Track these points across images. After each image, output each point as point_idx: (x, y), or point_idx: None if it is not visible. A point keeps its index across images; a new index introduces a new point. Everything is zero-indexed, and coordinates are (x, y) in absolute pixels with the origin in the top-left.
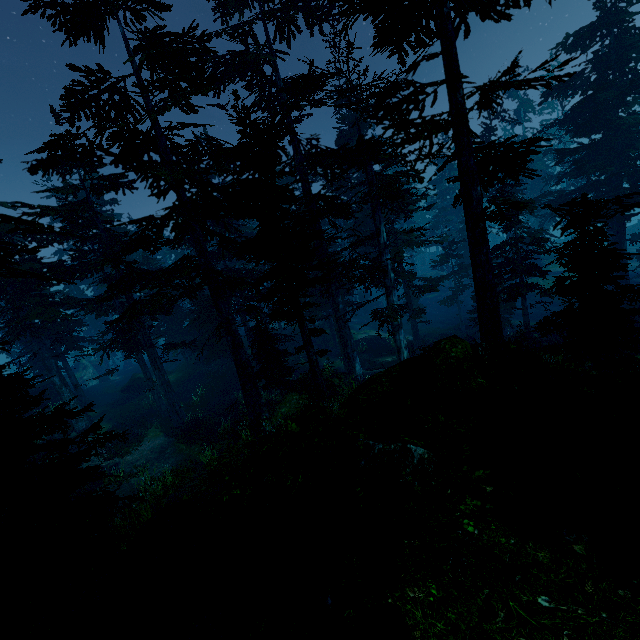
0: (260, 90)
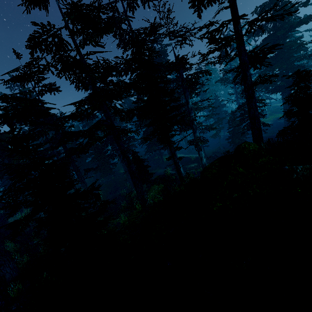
0: (120, 37)
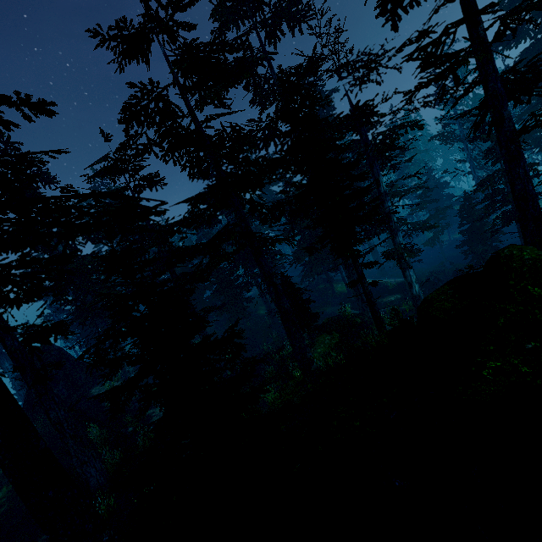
0: (254, 88)
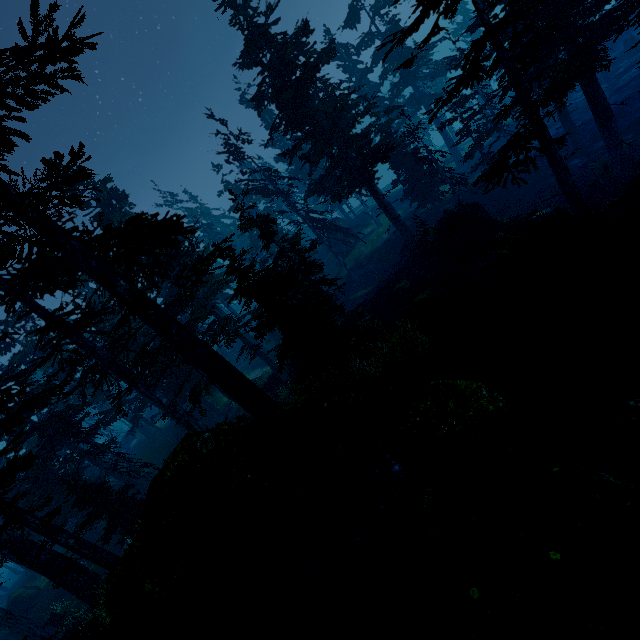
0: None
